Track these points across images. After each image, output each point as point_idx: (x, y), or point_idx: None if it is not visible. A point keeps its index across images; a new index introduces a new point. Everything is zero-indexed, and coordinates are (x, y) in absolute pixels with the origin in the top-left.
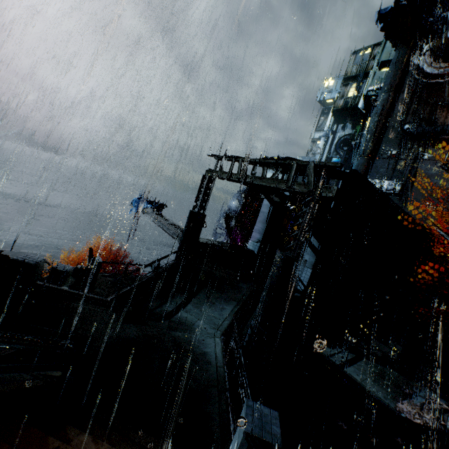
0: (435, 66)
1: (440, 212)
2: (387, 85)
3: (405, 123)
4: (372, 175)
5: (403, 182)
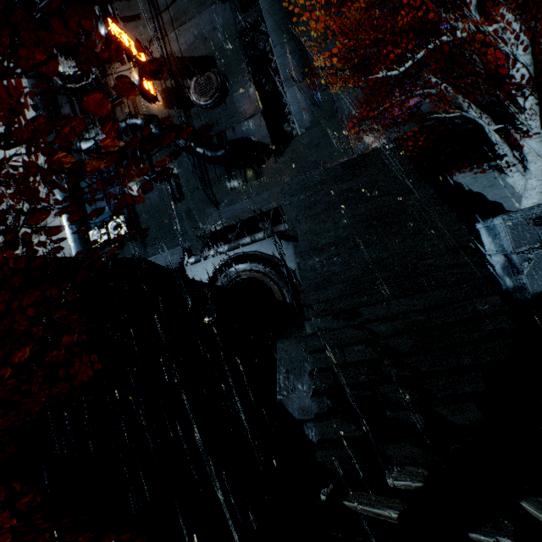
0: (70, 66)
1: (178, 231)
2: (38, 103)
3: (76, 142)
4: (95, 224)
5: (128, 216)
